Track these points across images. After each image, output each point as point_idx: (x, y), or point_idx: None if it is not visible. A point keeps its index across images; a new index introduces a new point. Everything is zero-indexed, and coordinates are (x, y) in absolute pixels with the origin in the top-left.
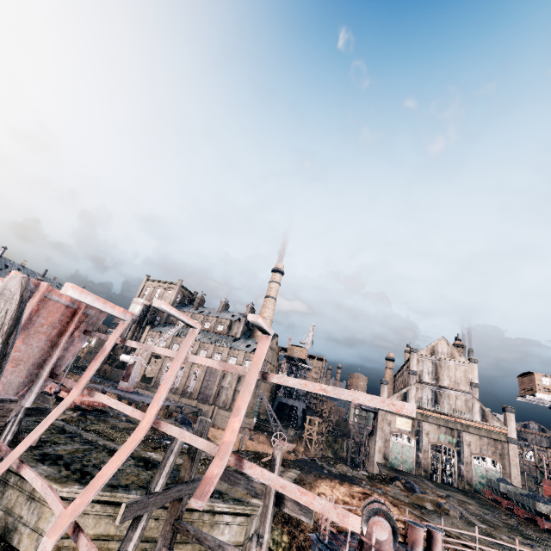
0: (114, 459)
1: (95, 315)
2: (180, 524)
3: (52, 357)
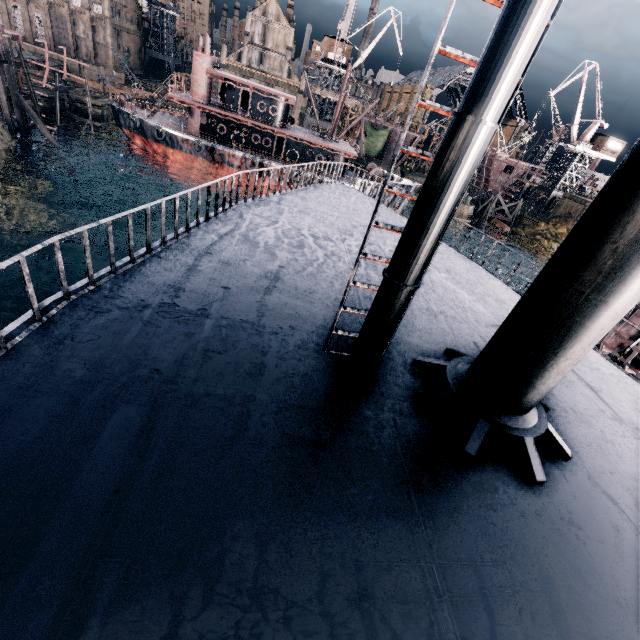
0: (46, 75)
1: (2, 29)
2: (69, 96)
3: (3, 47)
